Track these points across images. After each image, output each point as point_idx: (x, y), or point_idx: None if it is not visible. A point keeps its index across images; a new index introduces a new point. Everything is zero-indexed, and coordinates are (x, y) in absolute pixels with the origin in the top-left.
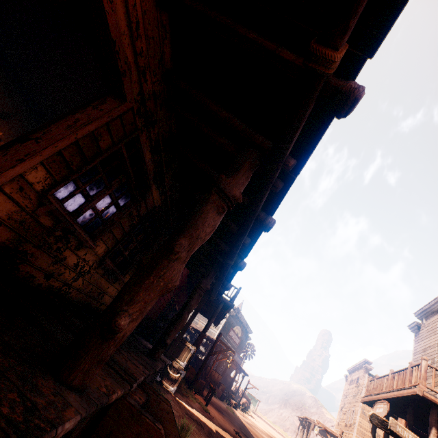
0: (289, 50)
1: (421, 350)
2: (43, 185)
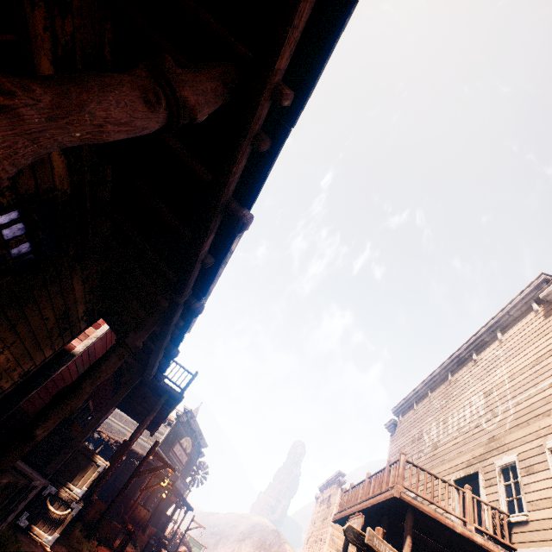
0: None
1: (396, 451)
2: None
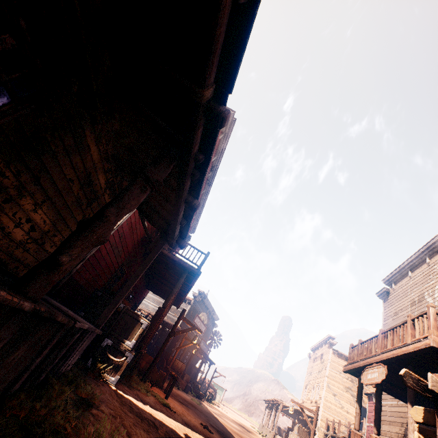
0: None
1: (392, 314)
2: None
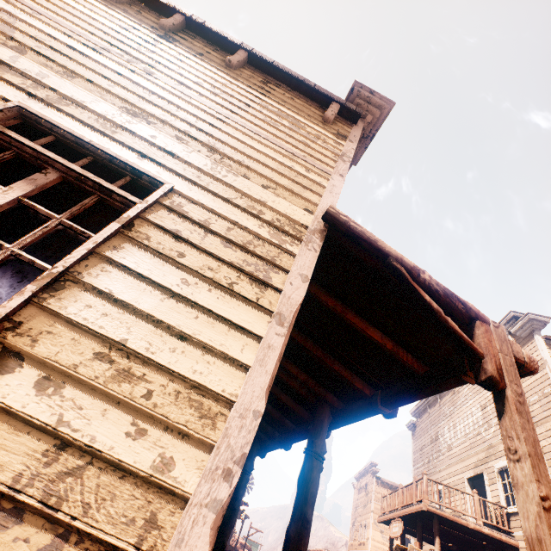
0: (358, 377)
1: (419, 449)
2: None
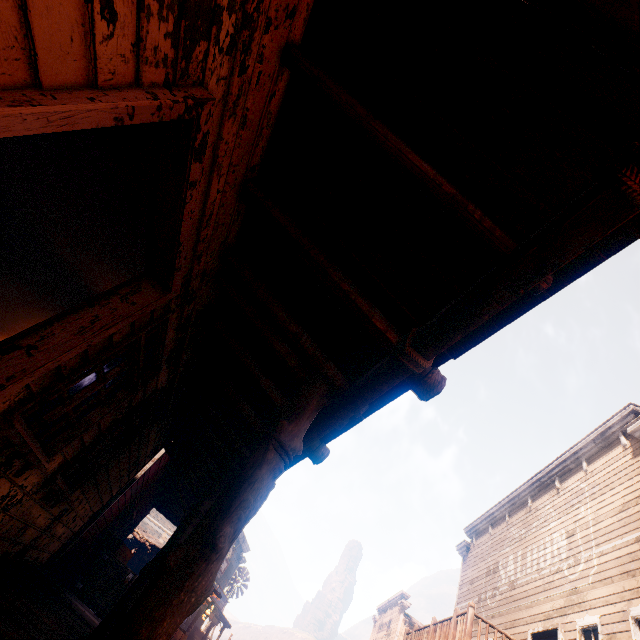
0: (381, 314)
1: (469, 582)
2: (10, 404)
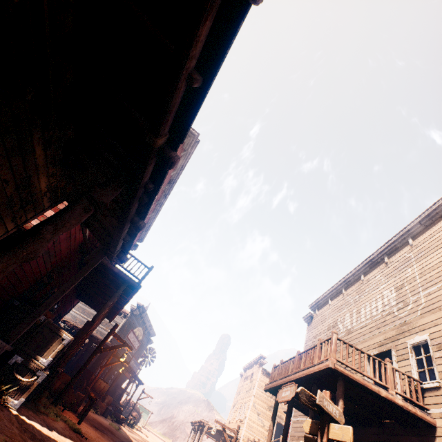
0: None
1: (313, 337)
2: None
